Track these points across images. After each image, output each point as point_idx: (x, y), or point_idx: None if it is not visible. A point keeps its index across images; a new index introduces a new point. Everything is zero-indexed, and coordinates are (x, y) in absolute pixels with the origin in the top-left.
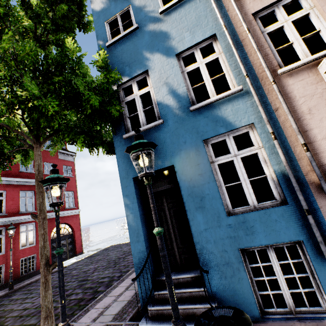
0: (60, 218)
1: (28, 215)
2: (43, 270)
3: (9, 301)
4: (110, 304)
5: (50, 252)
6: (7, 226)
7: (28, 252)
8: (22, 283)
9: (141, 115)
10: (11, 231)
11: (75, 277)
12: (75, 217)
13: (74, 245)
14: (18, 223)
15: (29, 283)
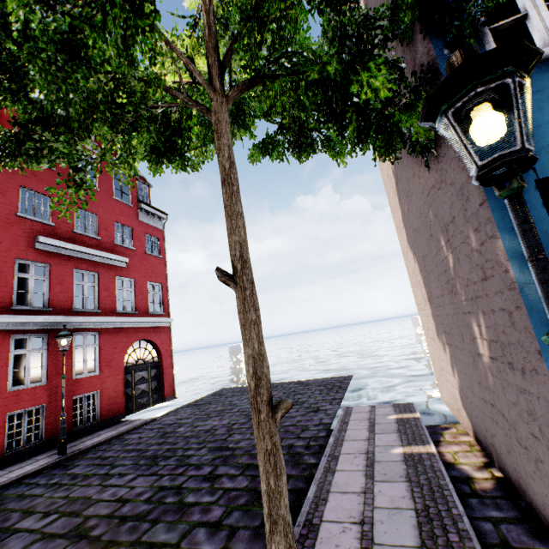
0: (140, 329)
1: (88, 316)
2: (266, 418)
3: (71, 478)
4: (368, 515)
5: (123, 390)
6: (52, 333)
7: (86, 386)
8: (80, 443)
9: (543, 17)
10: (65, 340)
11: (195, 441)
12: (164, 332)
13: (161, 381)
14: (70, 330)
15: (96, 445)
